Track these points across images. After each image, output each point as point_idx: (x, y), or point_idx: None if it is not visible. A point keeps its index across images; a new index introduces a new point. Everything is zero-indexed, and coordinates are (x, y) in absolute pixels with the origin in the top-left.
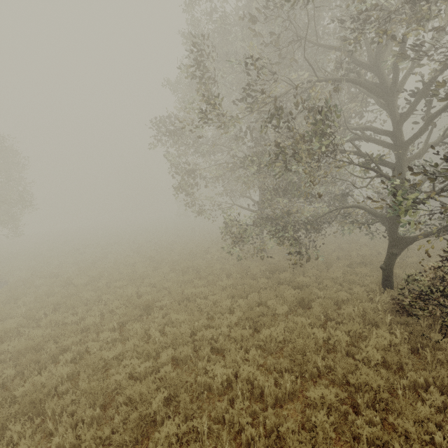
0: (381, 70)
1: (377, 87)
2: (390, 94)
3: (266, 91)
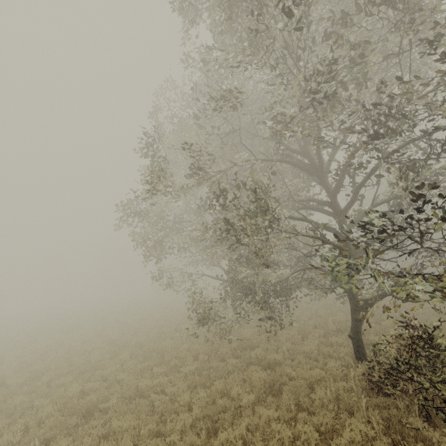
0: (310, 155)
1: (310, 167)
2: (320, 173)
3: (223, 172)
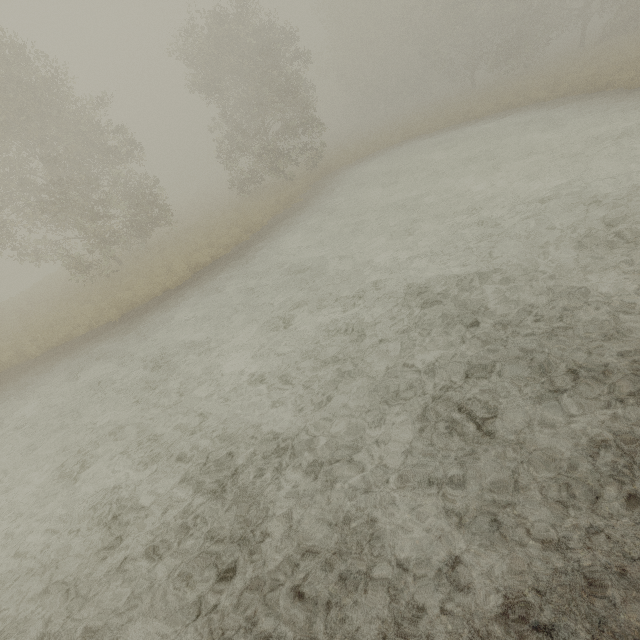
0: None
1: None
2: None
3: None
